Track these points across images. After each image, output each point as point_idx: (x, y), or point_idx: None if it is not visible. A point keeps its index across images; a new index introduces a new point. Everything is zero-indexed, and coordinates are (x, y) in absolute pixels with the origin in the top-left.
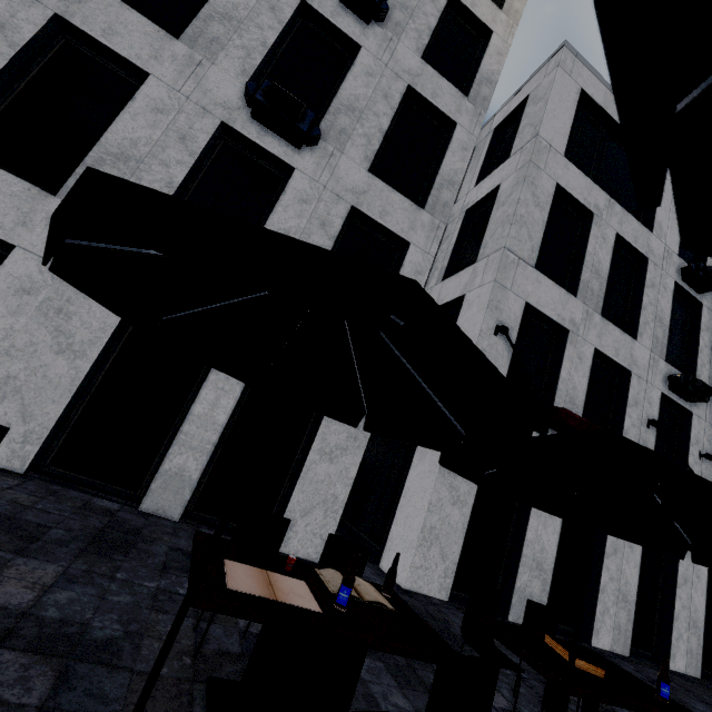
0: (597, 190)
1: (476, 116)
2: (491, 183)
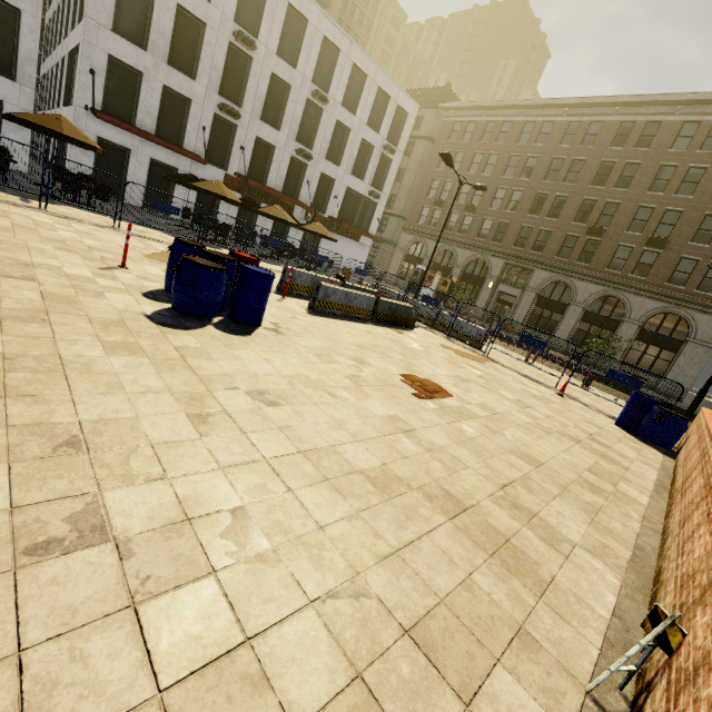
0: None
1: None
2: None
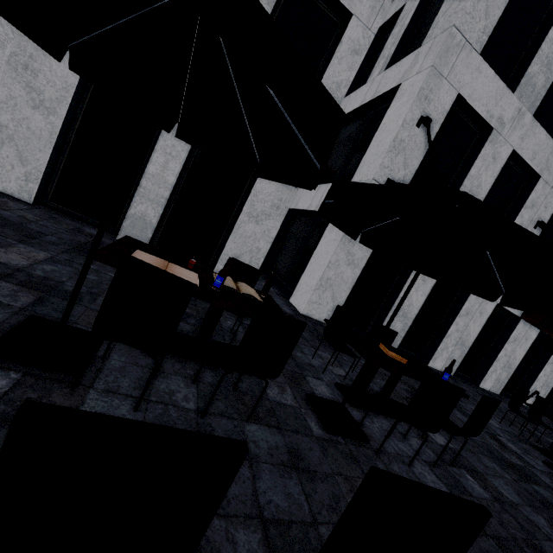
0: None
1: None
2: None
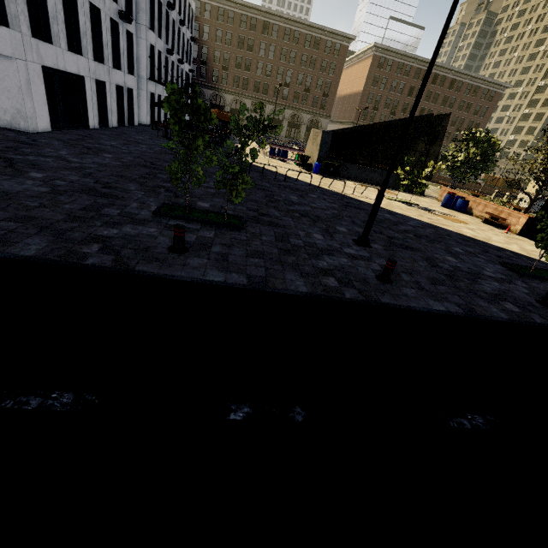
0: None
1: None
2: None
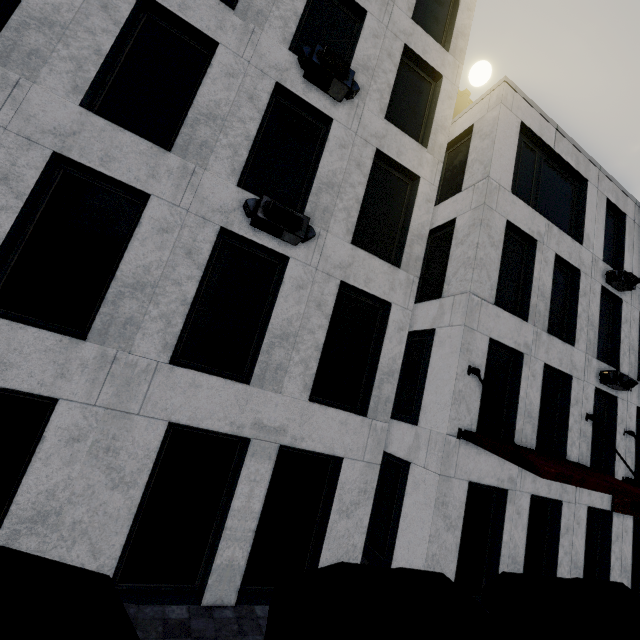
0: (539, 217)
1: (435, 165)
2: (445, 212)
